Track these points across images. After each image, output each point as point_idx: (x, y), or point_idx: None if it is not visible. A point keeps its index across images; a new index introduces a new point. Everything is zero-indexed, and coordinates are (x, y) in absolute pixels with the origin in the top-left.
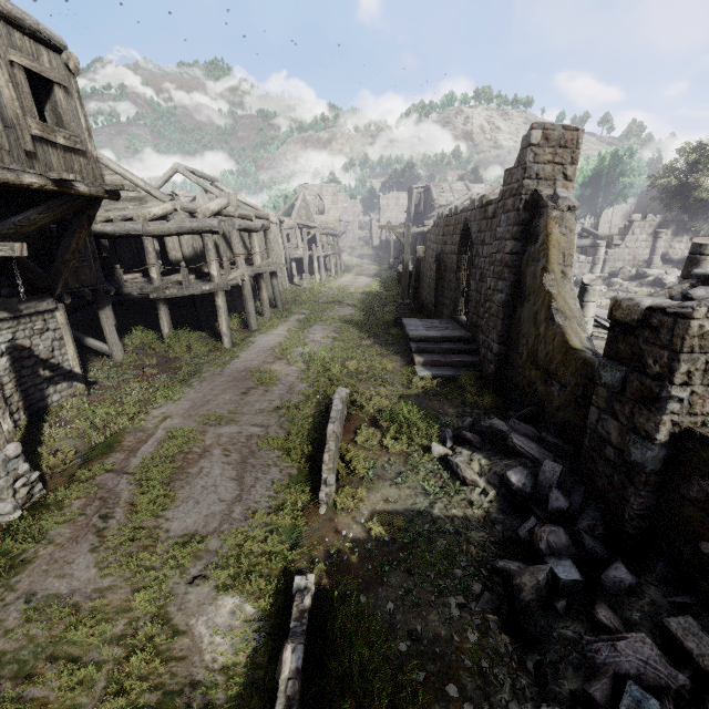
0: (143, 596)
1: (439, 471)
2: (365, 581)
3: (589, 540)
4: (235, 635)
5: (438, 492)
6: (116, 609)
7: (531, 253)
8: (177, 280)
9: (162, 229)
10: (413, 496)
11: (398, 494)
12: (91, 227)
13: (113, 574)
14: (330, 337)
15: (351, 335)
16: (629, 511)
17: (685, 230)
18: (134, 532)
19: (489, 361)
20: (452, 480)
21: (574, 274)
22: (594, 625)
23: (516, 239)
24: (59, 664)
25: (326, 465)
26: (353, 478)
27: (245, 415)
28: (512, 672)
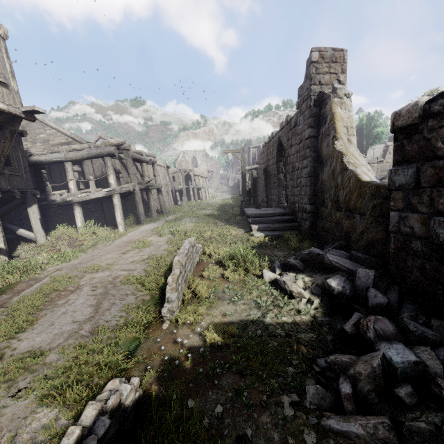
0: None
1: (270, 291)
2: (195, 385)
3: (416, 326)
4: None
5: (269, 304)
6: None
7: (323, 132)
8: (89, 191)
9: (77, 156)
10: (248, 310)
11: (234, 309)
12: (31, 158)
13: None
14: (194, 221)
15: (209, 220)
16: None
17: None
18: None
19: (304, 220)
20: (281, 295)
21: None
22: None
23: (312, 127)
24: None
25: (169, 286)
26: (197, 300)
27: (118, 265)
28: None
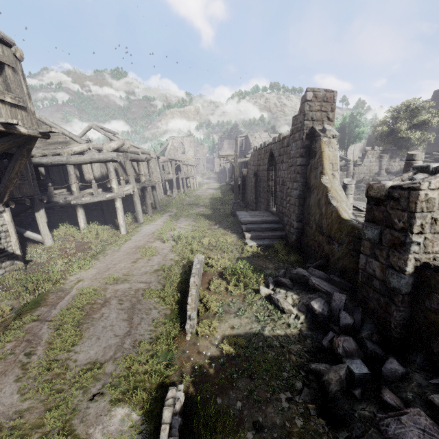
0: (53, 413)
1: (266, 305)
2: (220, 386)
3: (370, 344)
4: (123, 438)
5: (266, 319)
6: (31, 426)
7: (312, 164)
8: (90, 192)
9: (79, 160)
10: (250, 323)
11: (239, 323)
12: (32, 160)
13: (31, 398)
14: (191, 224)
15: (204, 222)
16: (394, 321)
17: (396, 155)
18: (50, 364)
19: (292, 233)
20: (275, 310)
21: None
22: (382, 405)
23: (303, 157)
24: None
25: (189, 305)
26: (209, 313)
27: (134, 276)
28: None
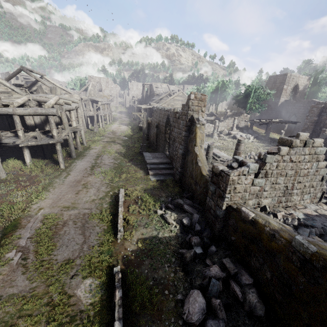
0: (53, 286)
1: (160, 220)
2: (137, 264)
3: (206, 239)
4: (94, 292)
5: (160, 228)
6: (43, 294)
7: (191, 138)
8: (33, 136)
9: (25, 112)
10: (152, 231)
11: (146, 231)
12: None
13: (37, 281)
14: (112, 162)
15: (121, 160)
16: (216, 229)
17: (243, 117)
18: (41, 263)
19: (177, 174)
20: (165, 223)
21: (208, 131)
22: (205, 264)
23: (186, 132)
24: (24, 318)
25: (119, 224)
26: (129, 227)
27: (80, 204)
28: (183, 283)
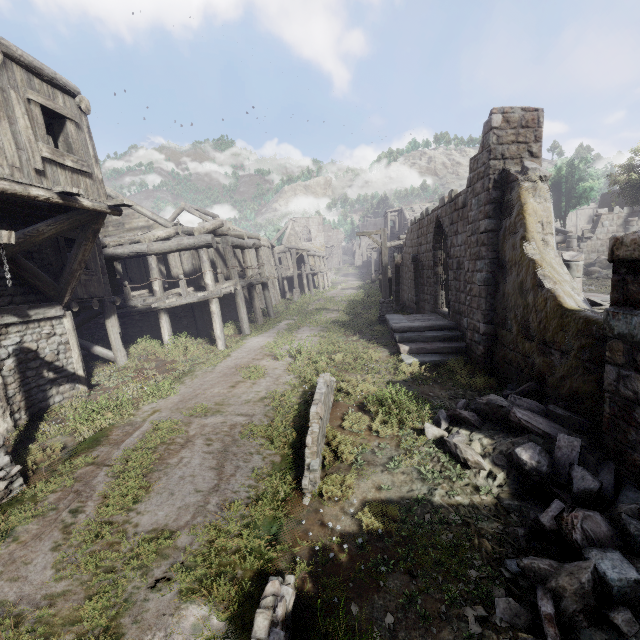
0: (95, 604)
1: (435, 454)
2: (356, 585)
3: (638, 527)
4: None
5: (436, 477)
6: (63, 621)
7: (506, 227)
8: (178, 292)
9: (164, 247)
10: (409, 483)
11: (391, 481)
12: (105, 251)
13: (69, 576)
14: (317, 335)
15: (337, 332)
16: None
17: None
18: (101, 527)
19: (476, 343)
20: (451, 463)
21: None
22: None
23: (490, 217)
24: None
25: (309, 449)
26: (341, 464)
27: (231, 406)
28: None
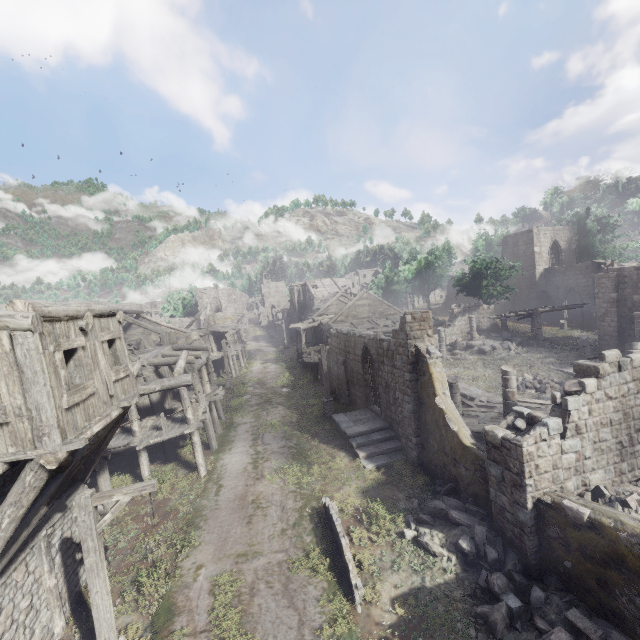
0: None
1: (415, 550)
2: None
3: (516, 575)
4: None
5: (423, 568)
6: None
7: (422, 382)
8: (152, 425)
9: None
10: (409, 577)
11: (399, 579)
12: None
13: None
14: (286, 445)
15: (299, 438)
16: (529, 550)
17: (484, 311)
18: None
19: (411, 448)
20: (427, 555)
21: None
22: (537, 631)
23: (411, 373)
24: None
25: (352, 573)
26: (366, 575)
27: (264, 545)
28: None
